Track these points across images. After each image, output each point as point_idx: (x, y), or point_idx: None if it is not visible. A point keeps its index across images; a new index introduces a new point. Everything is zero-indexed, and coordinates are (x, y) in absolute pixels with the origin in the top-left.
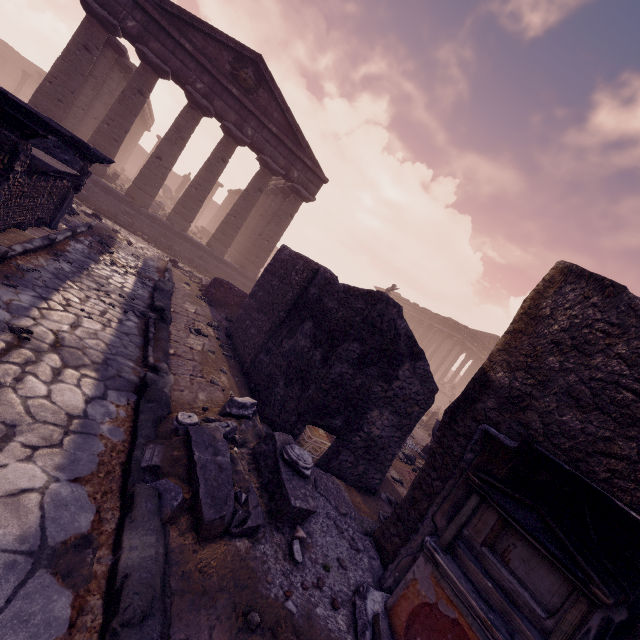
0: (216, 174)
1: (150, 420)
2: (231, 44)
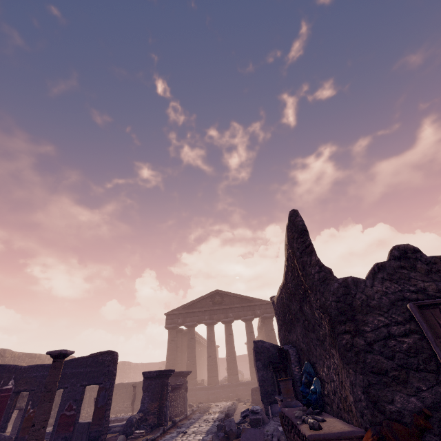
0: (232, 342)
1: (219, 432)
2: (207, 296)
